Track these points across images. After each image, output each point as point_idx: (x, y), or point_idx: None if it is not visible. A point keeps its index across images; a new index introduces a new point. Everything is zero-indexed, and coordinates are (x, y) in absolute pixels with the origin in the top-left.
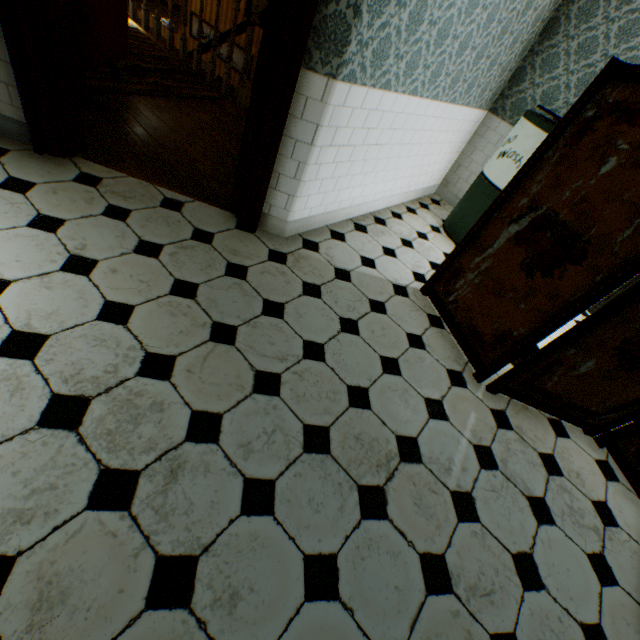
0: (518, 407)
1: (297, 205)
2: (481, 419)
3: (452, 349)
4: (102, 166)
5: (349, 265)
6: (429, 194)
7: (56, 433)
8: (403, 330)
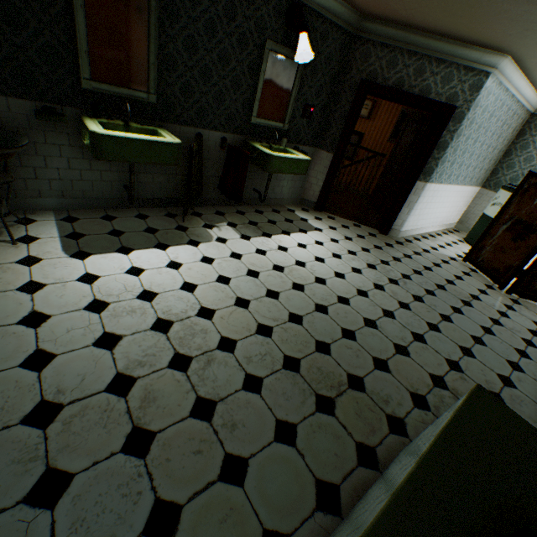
0: (523, 301)
1: (405, 224)
2: (504, 299)
3: (484, 279)
4: (330, 214)
5: (426, 248)
6: (451, 227)
7: (372, 269)
8: (459, 270)
